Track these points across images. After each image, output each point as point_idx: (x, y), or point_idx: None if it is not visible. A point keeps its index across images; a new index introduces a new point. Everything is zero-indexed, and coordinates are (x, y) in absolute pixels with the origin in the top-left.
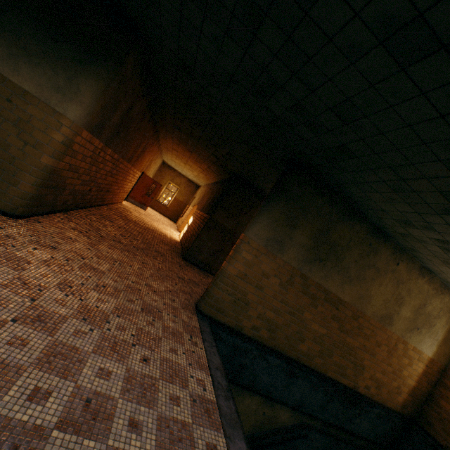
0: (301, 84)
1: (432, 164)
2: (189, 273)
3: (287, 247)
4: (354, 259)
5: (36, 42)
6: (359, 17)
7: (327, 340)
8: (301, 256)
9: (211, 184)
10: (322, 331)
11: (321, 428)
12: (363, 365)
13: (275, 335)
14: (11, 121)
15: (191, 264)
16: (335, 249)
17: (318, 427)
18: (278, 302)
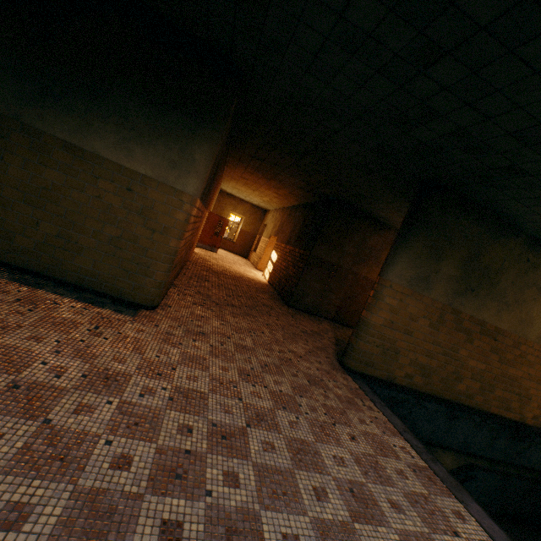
0: (474, 112)
1: None
2: (304, 322)
3: (434, 282)
4: (510, 281)
5: (143, 118)
6: None
7: (486, 375)
8: (450, 290)
9: (289, 209)
10: (480, 367)
11: (488, 466)
12: (529, 395)
13: (430, 379)
14: (135, 211)
15: (298, 310)
16: (488, 275)
17: (485, 465)
18: (429, 345)
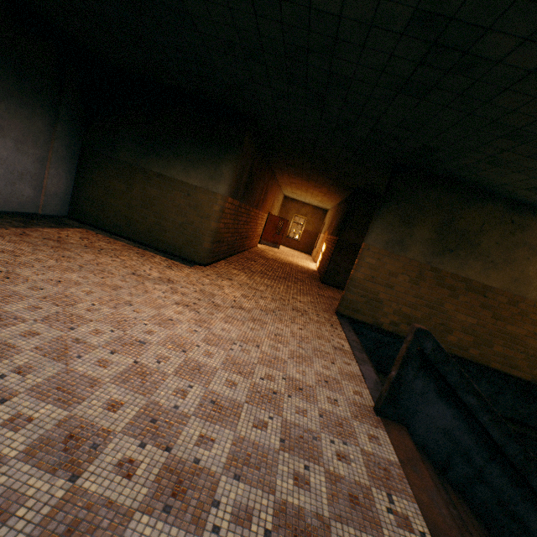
0: (367, 119)
1: (498, 141)
2: (328, 292)
3: (409, 245)
4: (494, 242)
5: (195, 154)
6: (377, 86)
7: (480, 330)
8: (427, 251)
9: (337, 205)
10: (471, 321)
11: None
12: None
13: None
14: (192, 207)
15: (330, 287)
16: (466, 237)
17: None
18: (411, 298)
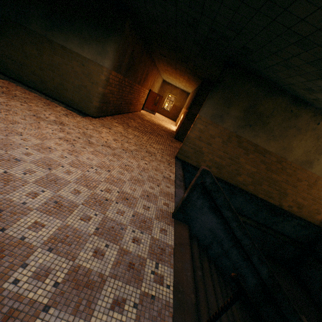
0: (207, 17)
1: (290, 47)
2: (176, 144)
3: (226, 119)
4: (277, 123)
5: (87, 33)
6: None
7: (257, 176)
8: (236, 124)
9: (194, 90)
10: (253, 170)
11: (255, 225)
12: (286, 193)
13: (221, 171)
14: (85, 74)
15: (179, 141)
16: (261, 118)
17: (253, 224)
18: (221, 152)
